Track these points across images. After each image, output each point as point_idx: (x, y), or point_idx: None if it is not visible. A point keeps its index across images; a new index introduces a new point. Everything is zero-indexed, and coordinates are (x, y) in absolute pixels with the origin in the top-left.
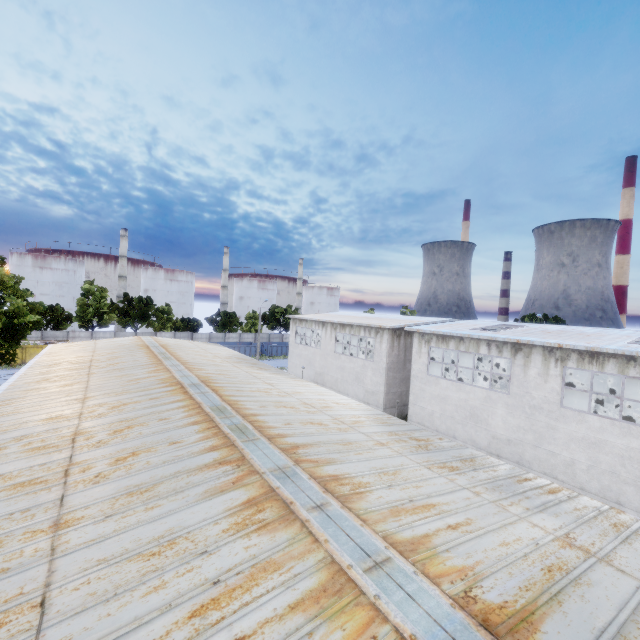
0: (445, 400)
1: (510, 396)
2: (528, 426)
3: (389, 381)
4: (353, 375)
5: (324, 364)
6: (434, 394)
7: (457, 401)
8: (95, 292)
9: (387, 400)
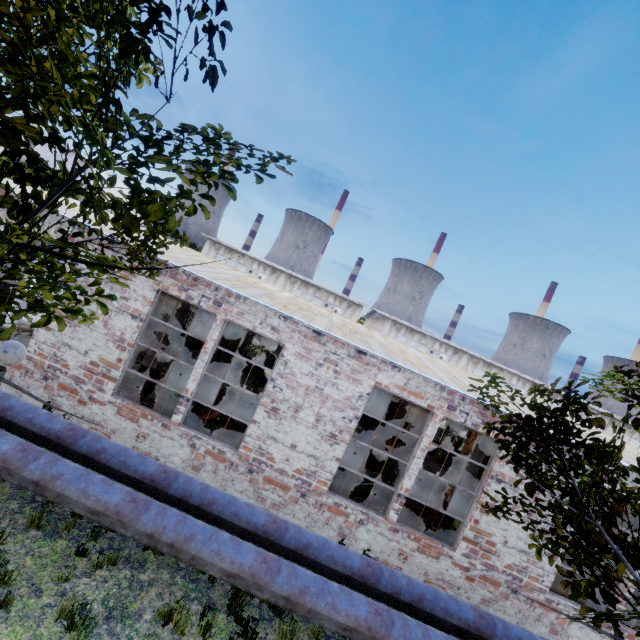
0: None
1: None
2: None
3: None
4: None
5: None
6: None
7: None
8: None
9: None
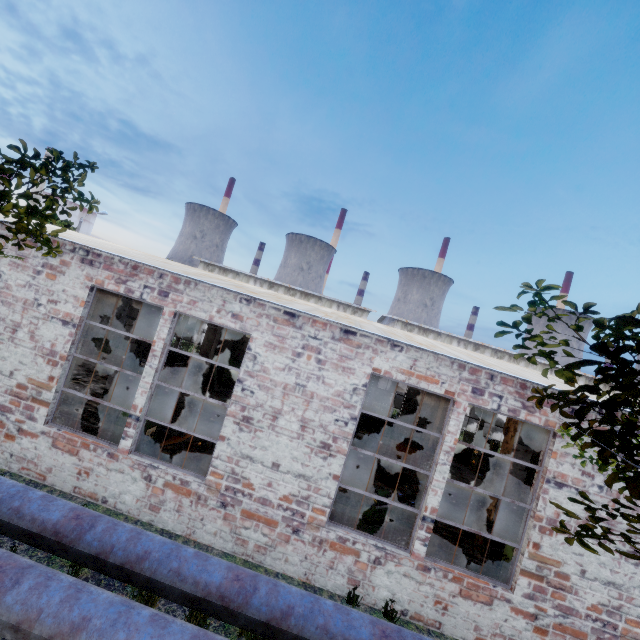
0: None
1: None
2: None
3: None
4: None
5: None
6: None
7: None
8: None
9: None
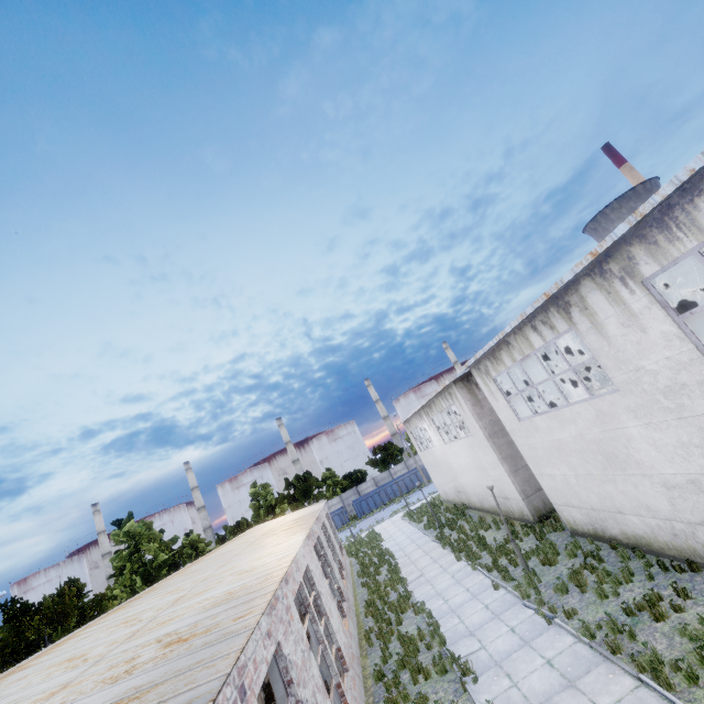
0: (561, 449)
1: (622, 392)
2: (695, 435)
3: (505, 452)
4: (472, 464)
5: (448, 464)
6: (545, 447)
7: (573, 443)
8: (260, 492)
9: (521, 482)
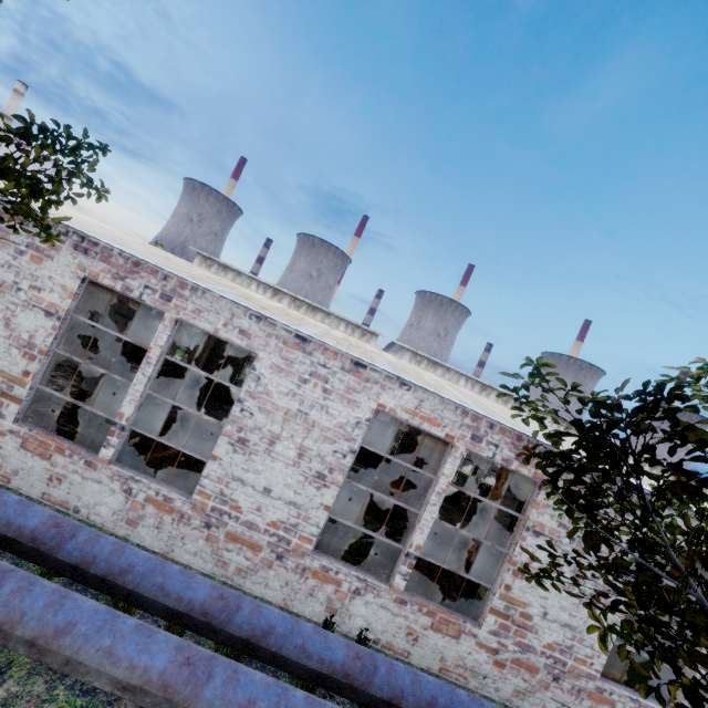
0: None
1: None
2: None
3: None
4: None
5: None
6: None
7: None
8: None
9: None
